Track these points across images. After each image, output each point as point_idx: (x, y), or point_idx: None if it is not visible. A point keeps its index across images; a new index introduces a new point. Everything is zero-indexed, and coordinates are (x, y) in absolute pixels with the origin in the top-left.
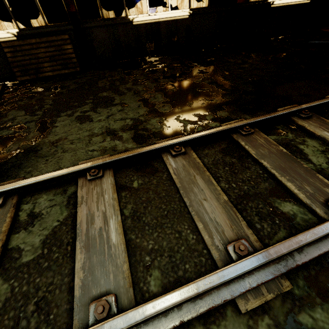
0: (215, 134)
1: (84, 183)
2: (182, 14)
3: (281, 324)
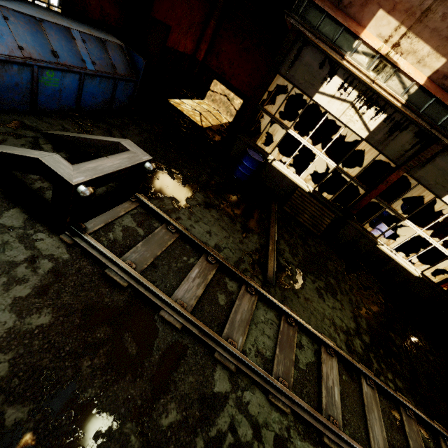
0: (393, 396)
1: (324, 351)
2: (414, 271)
3: None
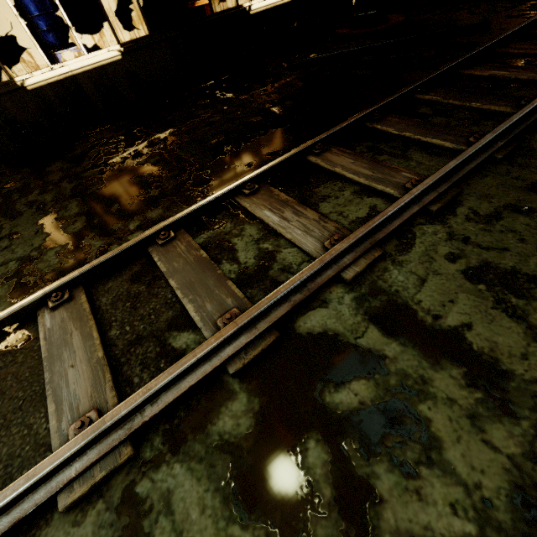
0: (119, 257)
1: None
2: (108, 55)
3: (115, 503)
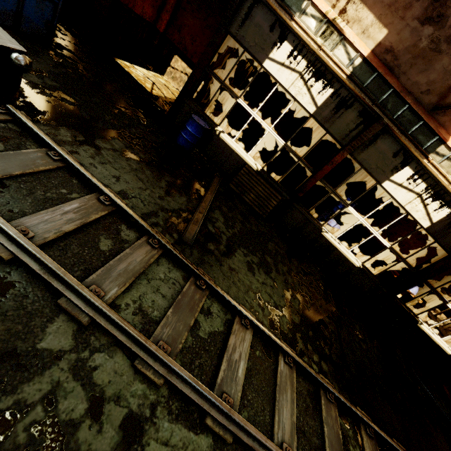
0: (313, 377)
1: (238, 322)
2: (355, 262)
3: None
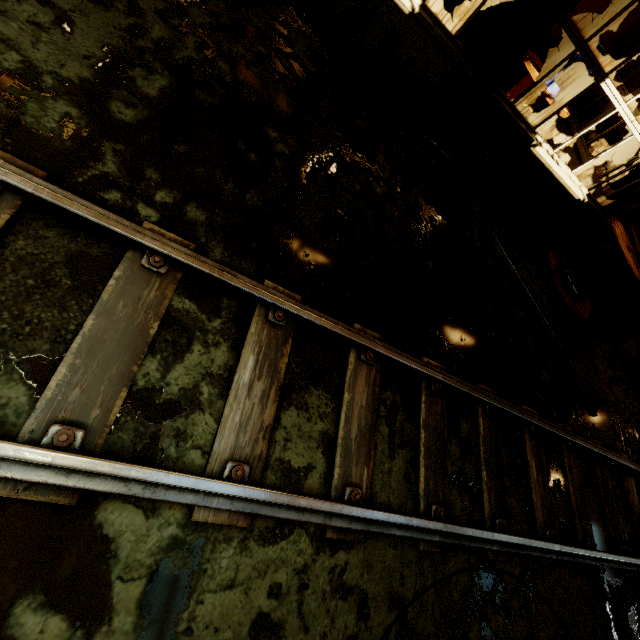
0: (93, 224)
1: None
2: None
3: None
